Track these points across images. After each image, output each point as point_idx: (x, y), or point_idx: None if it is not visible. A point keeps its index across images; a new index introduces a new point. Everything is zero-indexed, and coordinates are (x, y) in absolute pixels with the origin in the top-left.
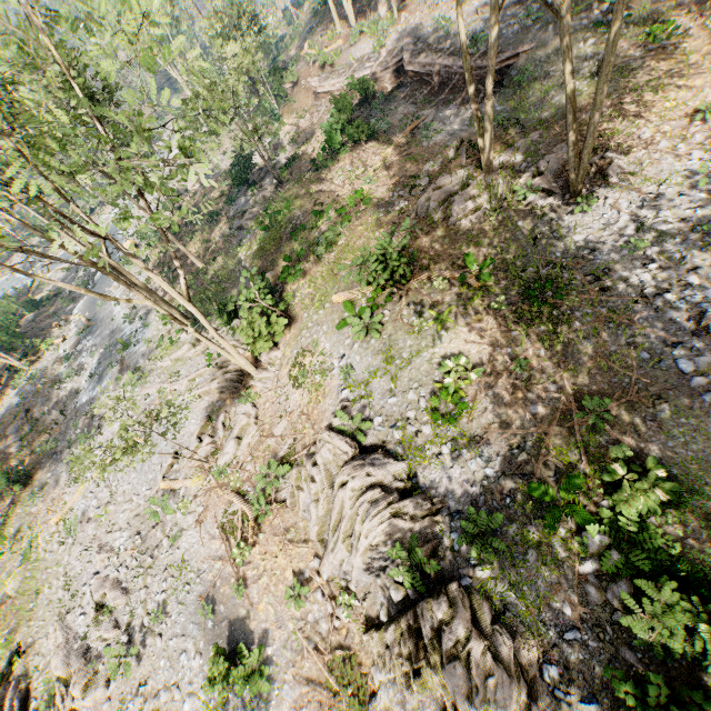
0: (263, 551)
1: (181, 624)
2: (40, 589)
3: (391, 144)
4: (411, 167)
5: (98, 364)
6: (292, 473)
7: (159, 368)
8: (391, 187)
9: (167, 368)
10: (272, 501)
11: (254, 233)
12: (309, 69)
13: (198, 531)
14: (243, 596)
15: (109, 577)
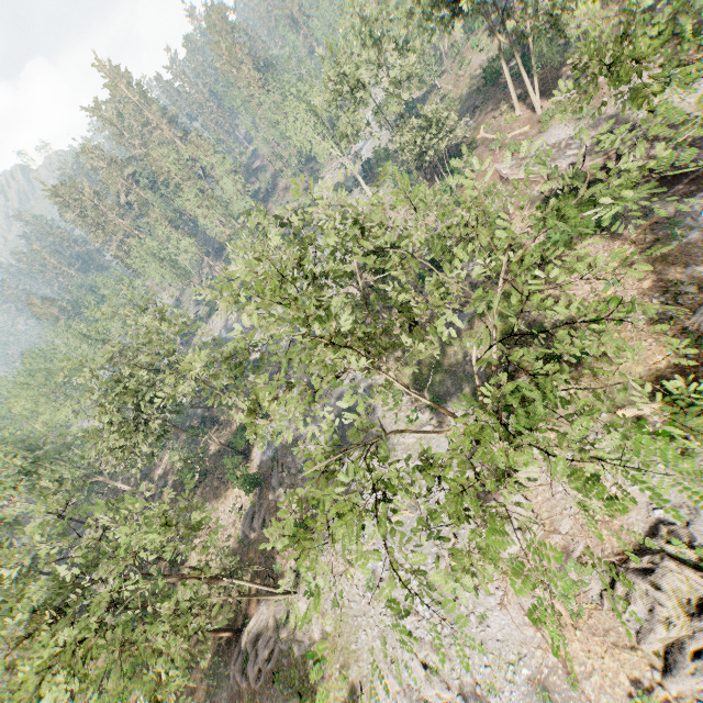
0: (586, 649)
1: (517, 701)
2: (356, 633)
3: (628, 242)
4: (663, 269)
5: (335, 431)
6: (594, 575)
7: (402, 443)
8: (644, 290)
9: (410, 444)
10: (581, 600)
11: (475, 323)
12: (494, 155)
13: (504, 614)
14: (577, 688)
15: (424, 638)
